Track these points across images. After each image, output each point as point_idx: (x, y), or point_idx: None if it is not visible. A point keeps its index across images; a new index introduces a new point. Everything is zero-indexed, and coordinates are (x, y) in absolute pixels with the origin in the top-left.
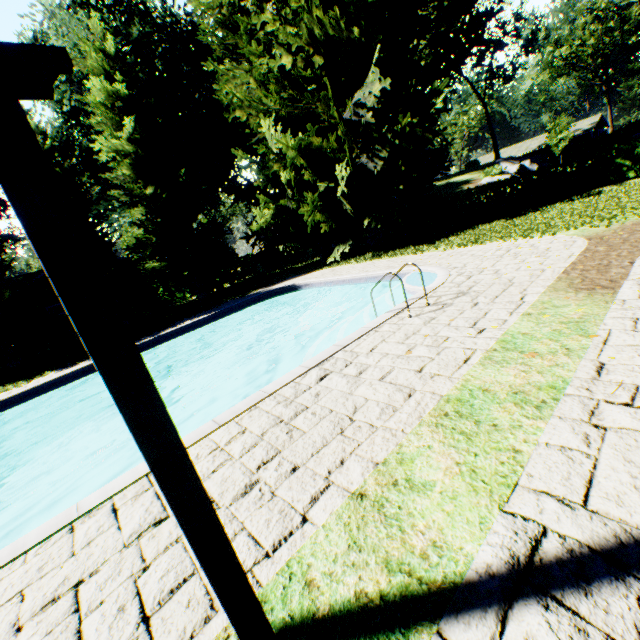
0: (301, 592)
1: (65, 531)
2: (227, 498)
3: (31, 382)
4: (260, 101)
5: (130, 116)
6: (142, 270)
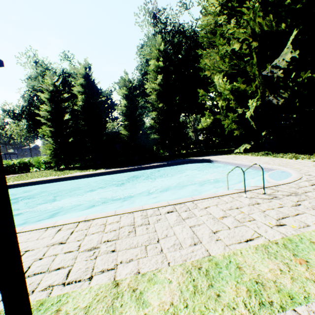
0: (52, 312)
1: (46, 229)
2: (83, 248)
3: (96, 171)
4: (219, 66)
5: (161, 74)
6: (148, 137)
